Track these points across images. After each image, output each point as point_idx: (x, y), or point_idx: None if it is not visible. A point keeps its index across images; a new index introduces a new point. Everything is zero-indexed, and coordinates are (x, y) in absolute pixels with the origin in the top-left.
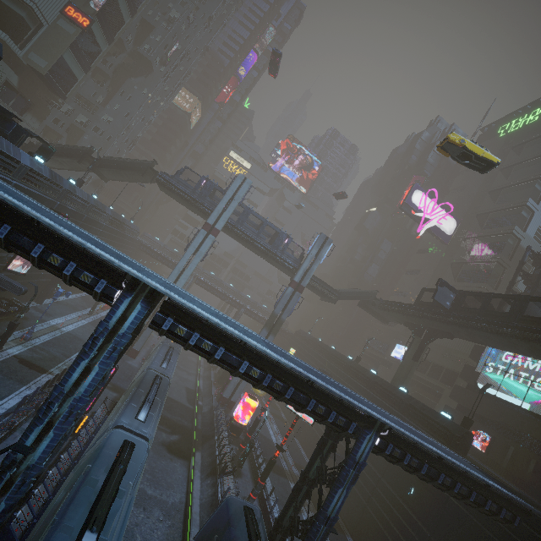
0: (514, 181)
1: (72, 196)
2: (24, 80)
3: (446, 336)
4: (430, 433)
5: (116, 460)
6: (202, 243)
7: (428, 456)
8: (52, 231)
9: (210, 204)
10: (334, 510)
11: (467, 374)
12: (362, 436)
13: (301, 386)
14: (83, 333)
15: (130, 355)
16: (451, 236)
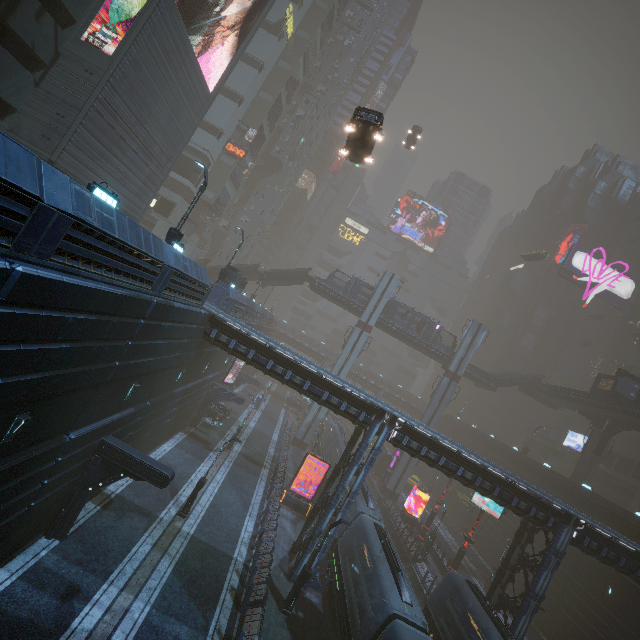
0: None
1: (257, 315)
2: (195, 209)
3: (634, 429)
4: (624, 534)
5: (381, 535)
6: (357, 341)
7: (625, 550)
8: (333, 382)
9: (361, 302)
10: (541, 589)
11: None
12: (560, 529)
13: (505, 486)
14: (262, 428)
15: (301, 448)
16: (629, 300)
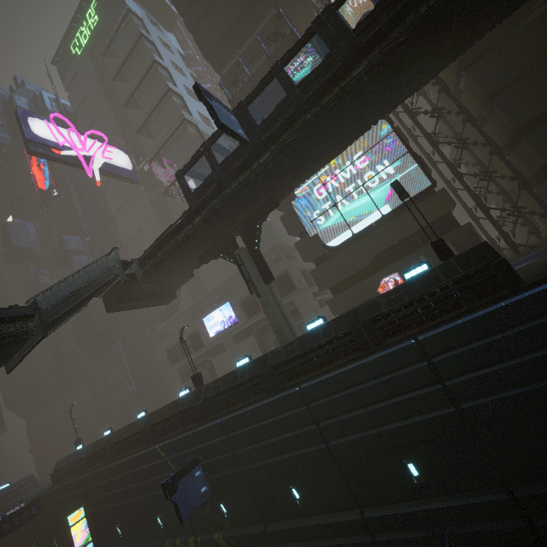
0: (137, 78)
1: None
2: None
3: (271, 206)
4: (466, 310)
5: None
6: None
7: None
8: None
9: None
10: None
11: (307, 249)
12: None
13: None
14: None
15: None
16: (135, 170)
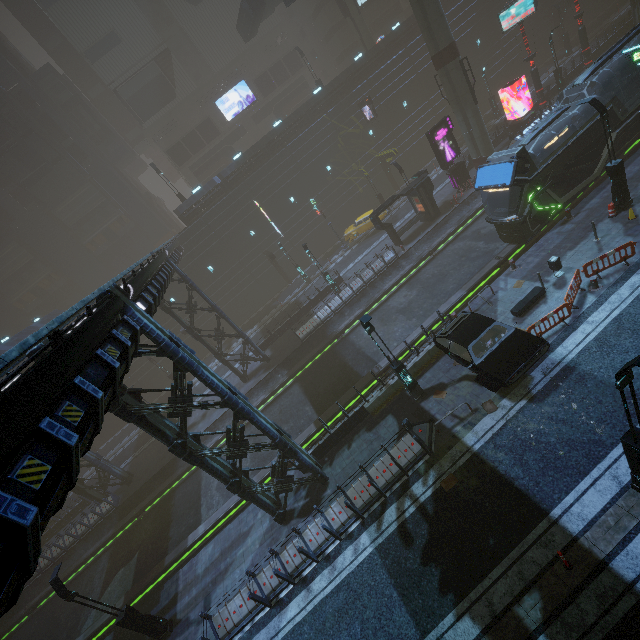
0: None
1: None
2: None
3: None
4: (455, 5)
5: None
6: None
7: None
8: None
9: None
10: None
11: (333, 14)
12: None
13: None
14: None
15: None
16: None
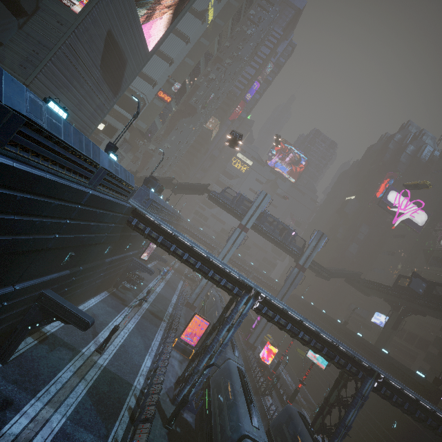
0: None
1: (169, 213)
2: (132, 135)
3: (420, 314)
4: (408, 385)
5: (241, 376)
6: (237, 237)
7: (409, 398)
8: (217, 264)
9: (242, 211)
10: (349, 421)
11: (438, 343)
12: (366, 380)
13: (331, 347)
14: (165, 293)
15: (192, 309)
16: (423, 226)
